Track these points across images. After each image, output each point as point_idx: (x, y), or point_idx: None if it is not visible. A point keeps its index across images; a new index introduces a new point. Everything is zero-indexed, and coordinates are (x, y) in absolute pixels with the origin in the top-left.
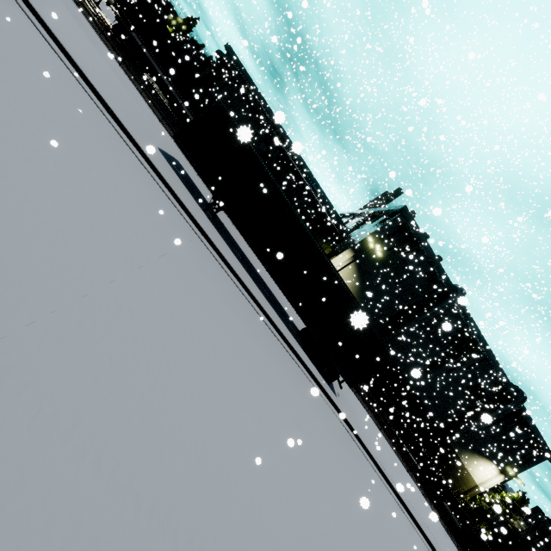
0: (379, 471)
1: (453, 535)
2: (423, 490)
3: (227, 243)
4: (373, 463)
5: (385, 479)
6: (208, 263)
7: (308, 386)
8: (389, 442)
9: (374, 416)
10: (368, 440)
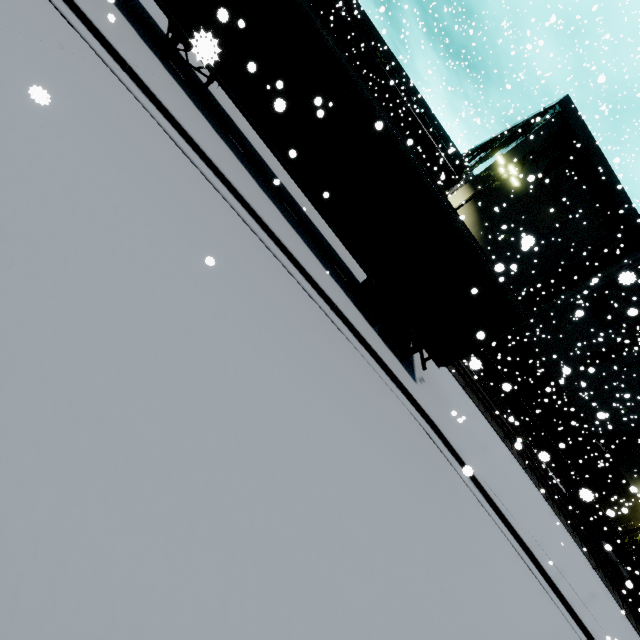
0: (487, 502)
1: (616, 590)
2: (569, 526)
3: (210, 120)
4: (476, 489)
5: (498, 516)
6: (109, 100)
7: (346, 355)
8: (518, 459)
9: (496, 421)
10: (473, 452)
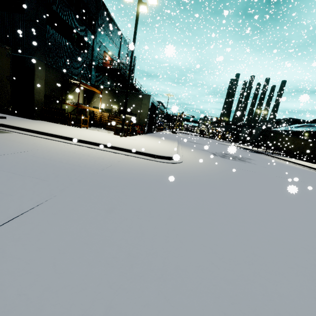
0: None
1: None
2: None
3: None
4: None
5: None
6: None
7: None
8: None
9: None
10: None
